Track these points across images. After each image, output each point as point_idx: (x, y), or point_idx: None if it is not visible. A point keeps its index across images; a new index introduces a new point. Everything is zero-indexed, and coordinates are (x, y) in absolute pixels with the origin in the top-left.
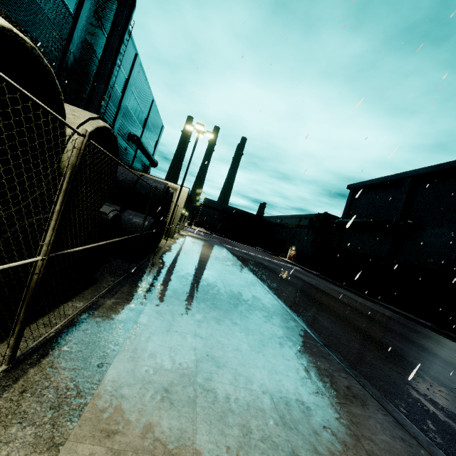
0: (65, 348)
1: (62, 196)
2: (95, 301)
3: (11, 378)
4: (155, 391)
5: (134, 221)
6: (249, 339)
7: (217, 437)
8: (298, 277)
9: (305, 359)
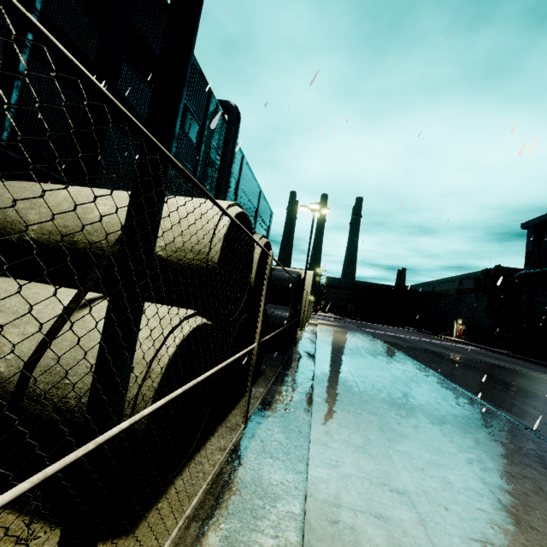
0: (270, 418)
1: (264, 299)
2: (270, 387)
3: (249, 433)
4: (354, 447)
5: (276, 313)
6: (426, 418)
7: (420, 481)
8: (477, 359)
9: (502, 439)
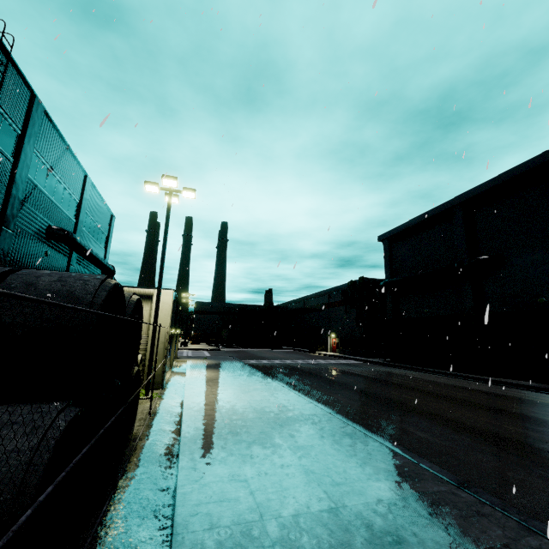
0: None
1: None
2: None
3: None
4: None
5: None
6: None
7: None
8: (381, 381)
9: None
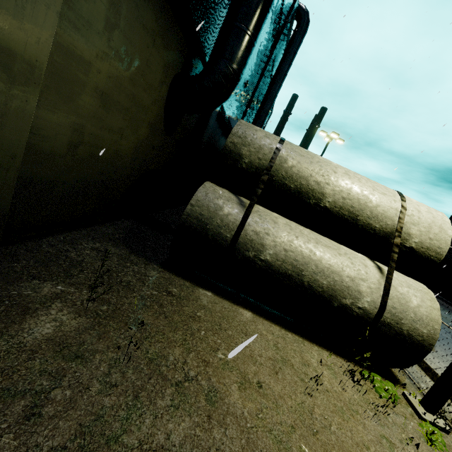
0: None
1: None
2: None
3: None
4: None
5: None
6: None
7: None
8: None
9: None
